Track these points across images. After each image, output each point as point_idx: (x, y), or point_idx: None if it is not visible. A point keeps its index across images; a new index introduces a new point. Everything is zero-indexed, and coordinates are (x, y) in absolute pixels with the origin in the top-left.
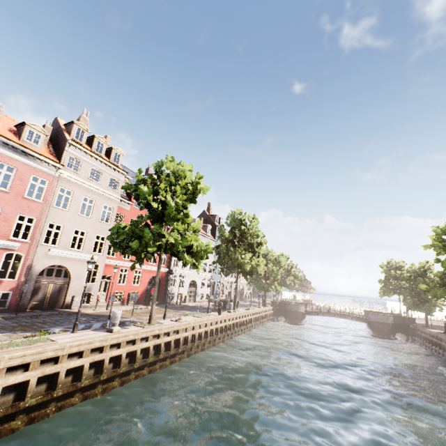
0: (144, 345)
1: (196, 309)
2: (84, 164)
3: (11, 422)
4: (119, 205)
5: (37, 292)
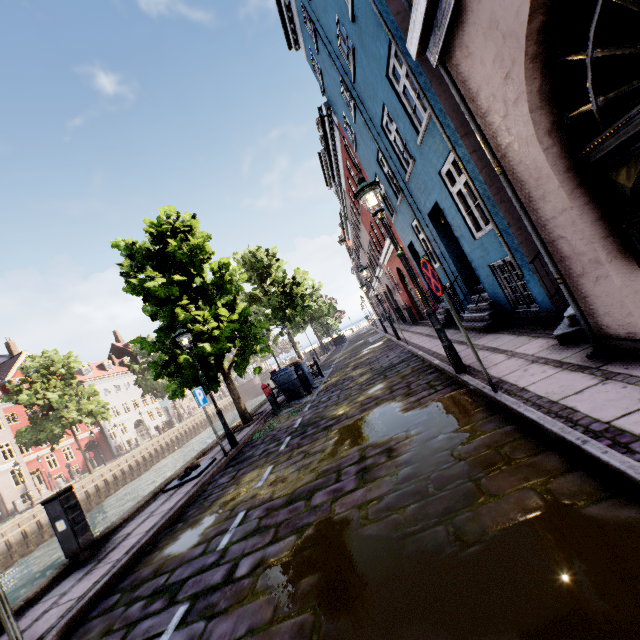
0: (92, 485)
1: None
2: None
3: (28, 549)
4: (3, 407)
5: None
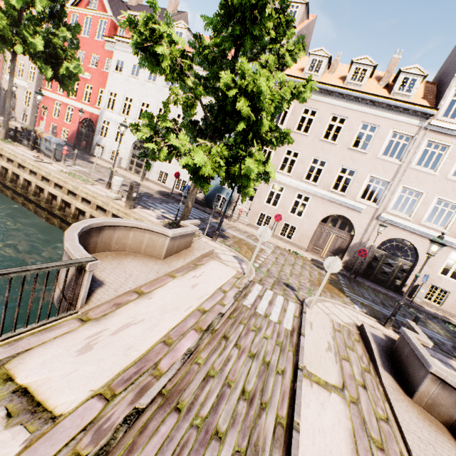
0: None
1: None
2: None
3: None
4: None
5: None
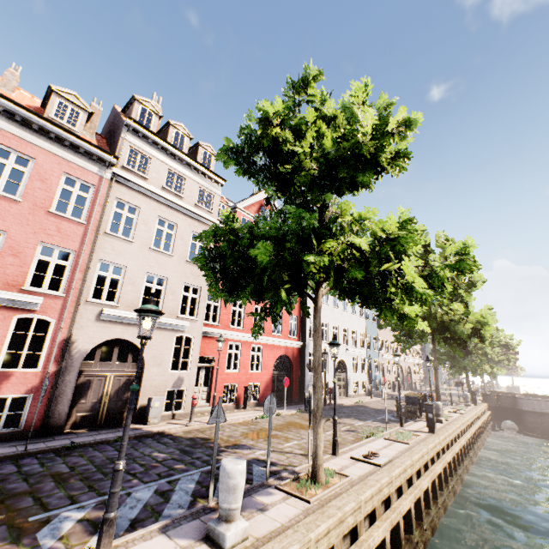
0: None
1: (363, 413)
2: (155, 164)
3: None
4: None
5: (85, 392)
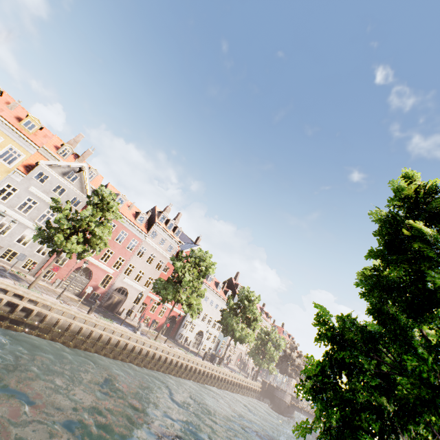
0: (147, 348)
1: (192, 352)
2: (159, 235)
3: (91, 348)
4: (169, 261)
5: (110, 299)
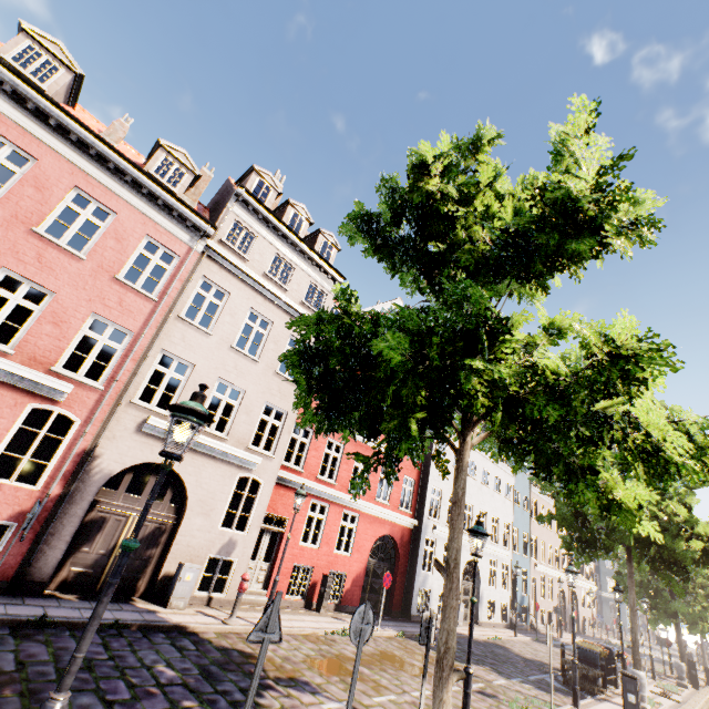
0: None
1: (504, 661)
2: (261, 244)
3: None
4: None
5: (93, 536)
